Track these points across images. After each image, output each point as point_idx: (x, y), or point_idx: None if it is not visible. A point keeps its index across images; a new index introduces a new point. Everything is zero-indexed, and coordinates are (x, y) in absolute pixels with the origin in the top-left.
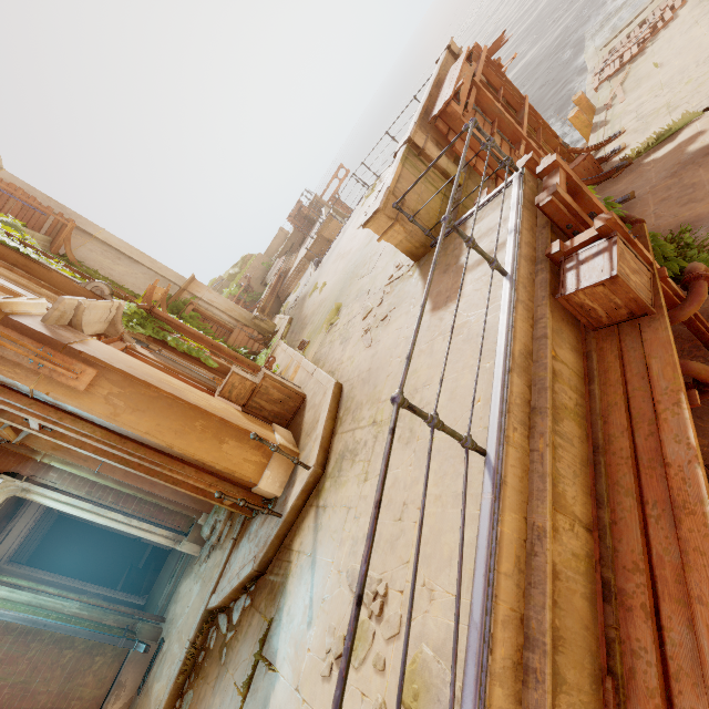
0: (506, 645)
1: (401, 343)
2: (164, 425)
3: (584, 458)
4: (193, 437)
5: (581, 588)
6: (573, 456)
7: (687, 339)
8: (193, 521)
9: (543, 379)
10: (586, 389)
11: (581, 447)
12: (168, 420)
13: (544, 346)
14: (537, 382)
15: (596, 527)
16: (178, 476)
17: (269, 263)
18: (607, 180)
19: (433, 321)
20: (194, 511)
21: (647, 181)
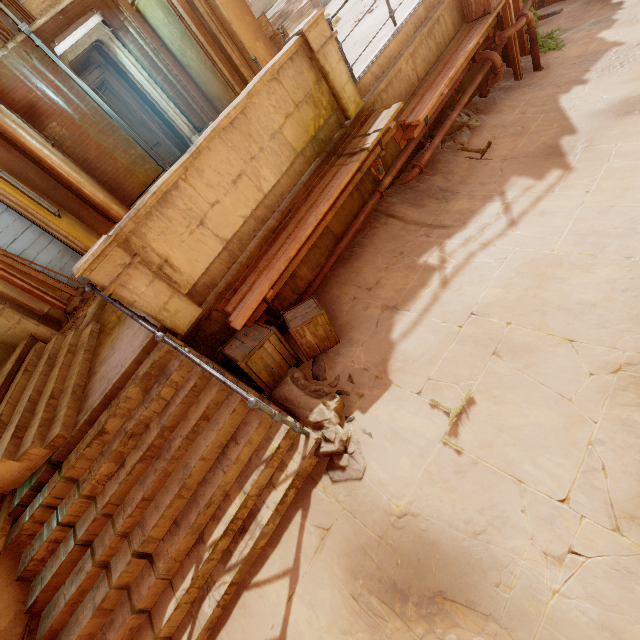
0: (376, 70)
1: (376, 17)
2: (230, 6)
3: (431, 61)
4: (243, 25)
5: (405, 86)
6: (427, 55)
7: (511, 75)
8: (206, 124)
9: (432, 16)
10: (448, 43)
11: (432, 57)
12: (233, 4)
13: (441, 5)
14: (430, 17)
15: (421, 81)
16: (229, 48)
17: (271, 0)
18: (560, 1)
19: (399, 1)
20: (207, 118)
21: (574, 4)
